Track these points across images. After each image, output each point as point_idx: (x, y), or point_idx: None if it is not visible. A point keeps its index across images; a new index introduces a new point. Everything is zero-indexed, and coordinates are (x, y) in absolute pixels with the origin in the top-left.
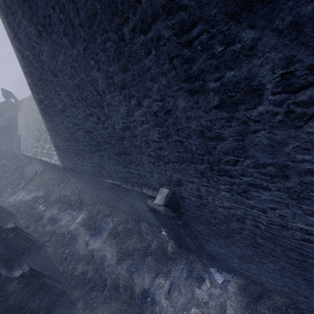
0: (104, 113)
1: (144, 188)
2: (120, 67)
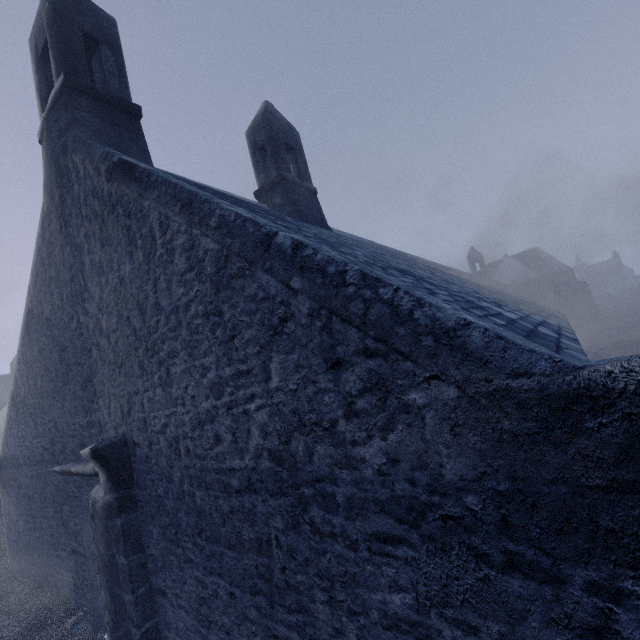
0: (84, 308)
1: None
2: (100, 246)
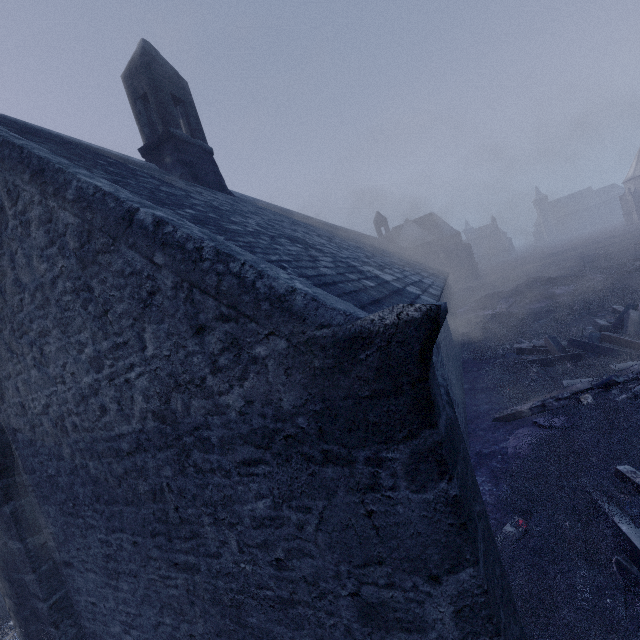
0: None
1: None
2: None
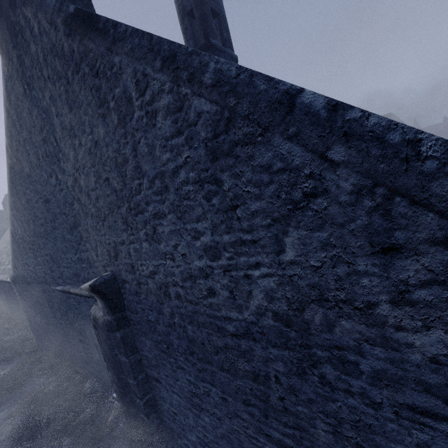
0: (61, 168)
1: None
2: (68, 108)
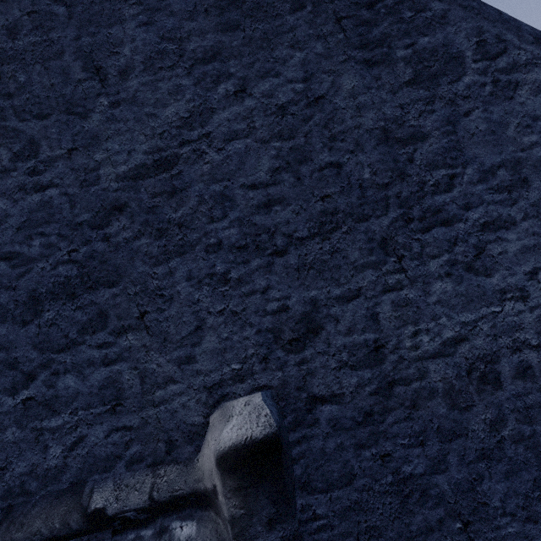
0: (75, 131)
1: (103, 481)
2: (219, 24)
